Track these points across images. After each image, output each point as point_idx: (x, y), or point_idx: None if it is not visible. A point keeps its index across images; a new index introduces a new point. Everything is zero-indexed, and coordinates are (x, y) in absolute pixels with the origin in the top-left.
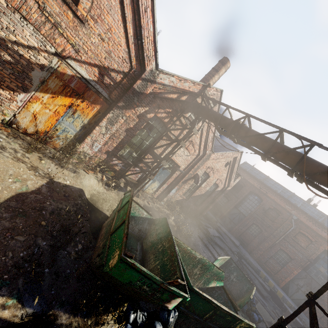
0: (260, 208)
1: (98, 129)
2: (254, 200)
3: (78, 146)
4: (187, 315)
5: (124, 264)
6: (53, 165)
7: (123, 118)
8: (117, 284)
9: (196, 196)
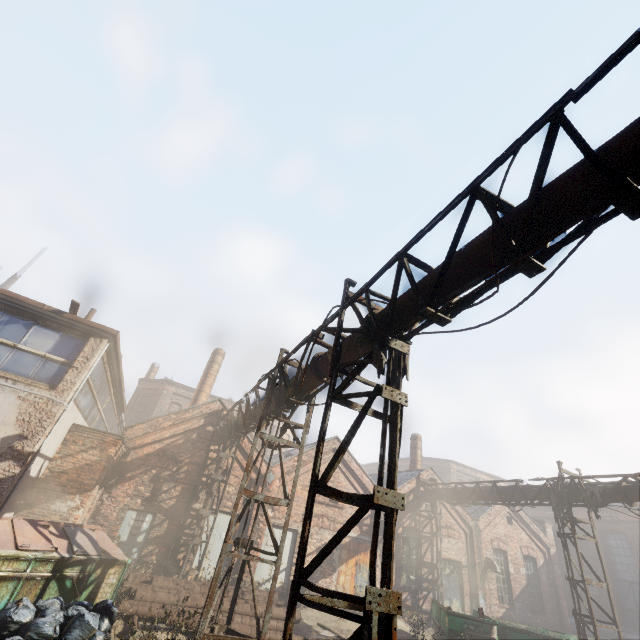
0: (637, 549)
1: (378, 570)
2: (619, 541)
3: None
4: None
5: (451, 616)
6: None
7: None
8: None
9: (520, 593)
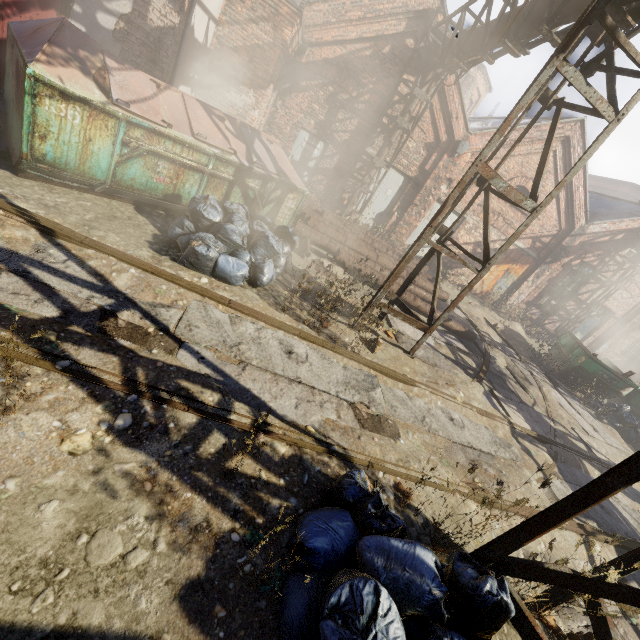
0: None
1: (525, 284)
2: None
3: (507, 299)
4: (638, 417)
5: (590, 360)
6: (496, 315)
7: (548, 271)
8: (582, 377)
9: None
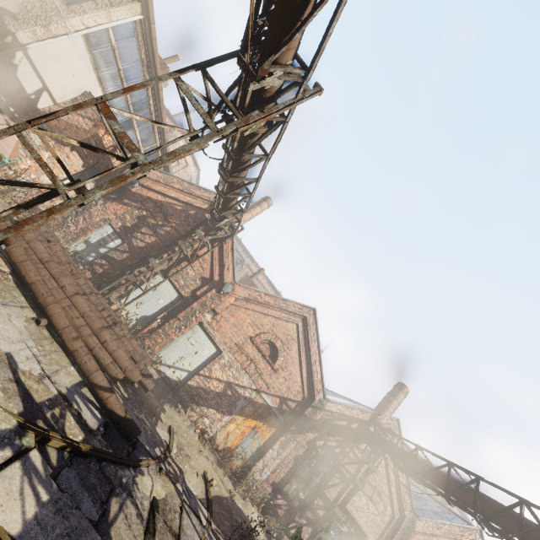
0: None
1: (270, 452)
2: None
3: (250, 469)
4: None
5: None
6: (231, 484)
7: (293, 443)
8: None
9: None
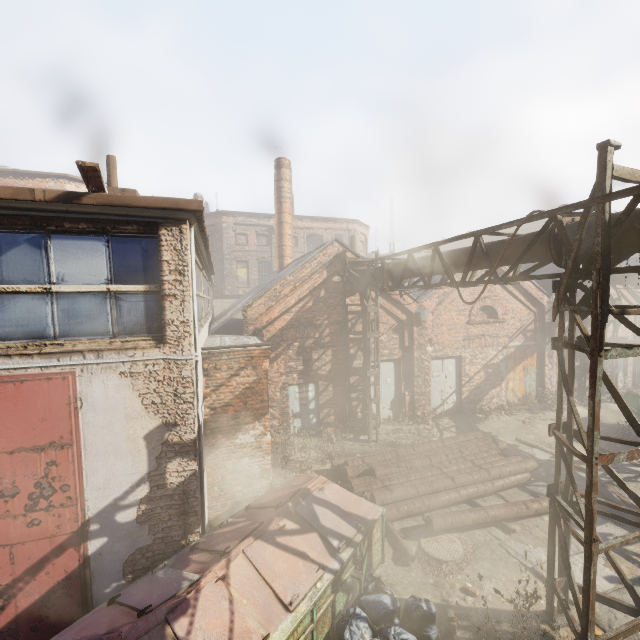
0: None
1: (546, 369)
2: None
3: (544, 390)
4: None
5: None
6: (552, 413)
7: None
8: None
9: None
